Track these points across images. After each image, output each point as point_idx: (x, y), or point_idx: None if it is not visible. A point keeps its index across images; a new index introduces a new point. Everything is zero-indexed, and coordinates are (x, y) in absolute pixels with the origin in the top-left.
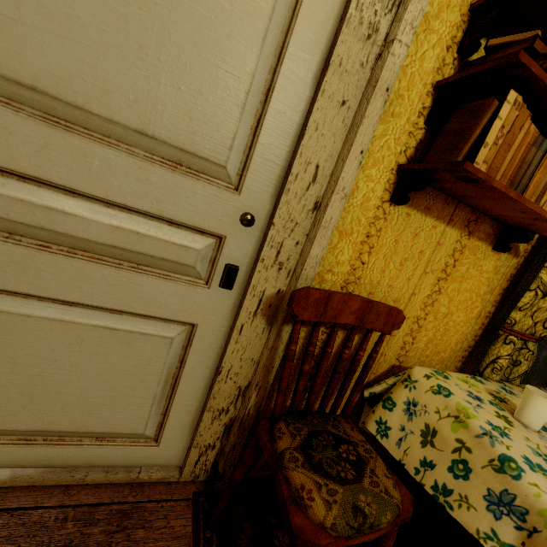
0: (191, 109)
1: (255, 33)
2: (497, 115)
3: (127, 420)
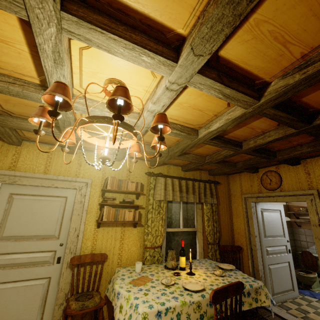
0: (46, 227)
1: (58, 210)
2: (104, 210)
3: (30, 318)
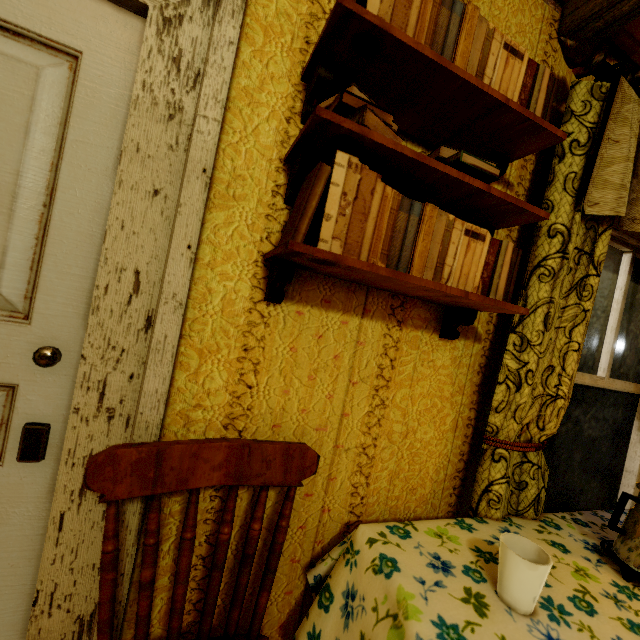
0: None
1: (12, 128)
2: (330, 182)
3: None
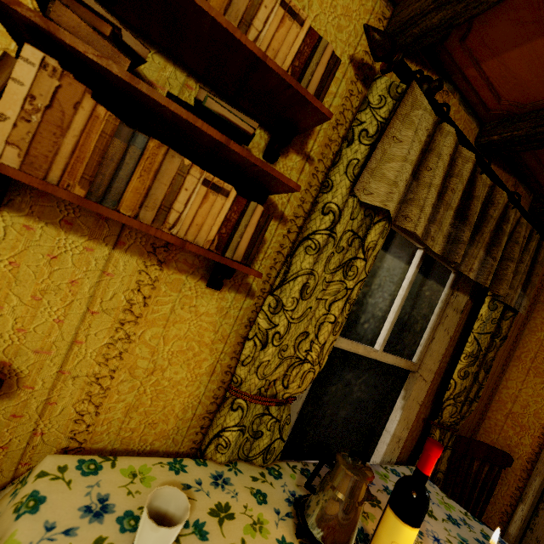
0: None
1: None
2: (11, 77)
3: None
